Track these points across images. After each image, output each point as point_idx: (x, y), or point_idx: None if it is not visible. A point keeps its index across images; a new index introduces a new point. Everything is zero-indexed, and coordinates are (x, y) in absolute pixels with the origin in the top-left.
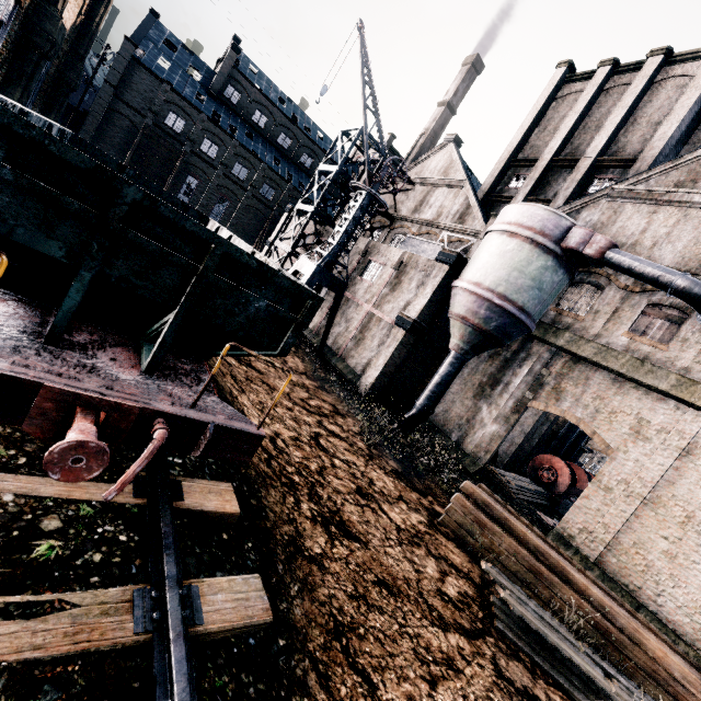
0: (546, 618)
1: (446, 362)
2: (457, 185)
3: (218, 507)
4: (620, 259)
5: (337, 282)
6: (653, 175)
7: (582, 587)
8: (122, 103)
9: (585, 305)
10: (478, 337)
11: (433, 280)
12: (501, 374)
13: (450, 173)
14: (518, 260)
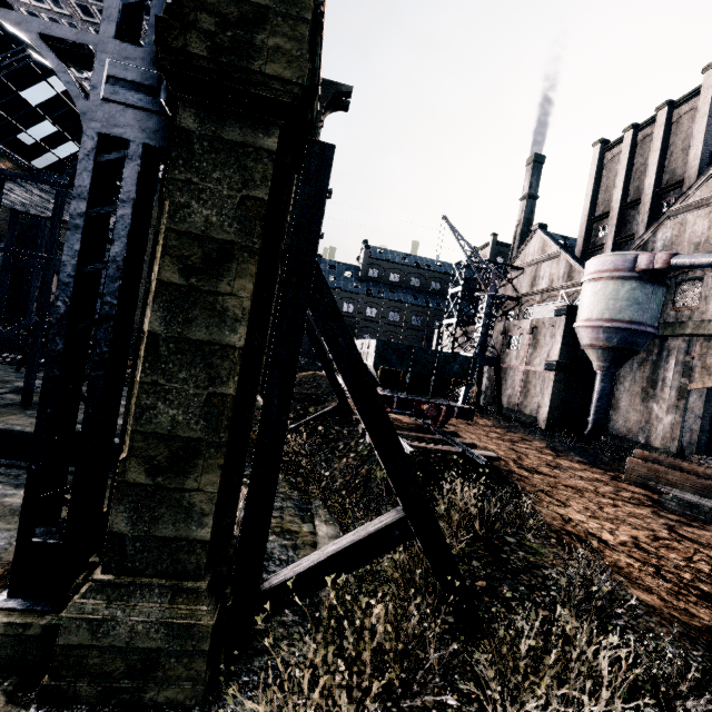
0: (707, 500)
1: (596, 381)
2: (555, 256)
3: (468, 442)
4: (681, 261)
5: (492, 359)
6: (695, 189)
7: None
8: None
9: (694, 296)
10: (609, 354)
11: (558, 330)
12: (655, 374)
13: (546, 250)
14: (608, 293)
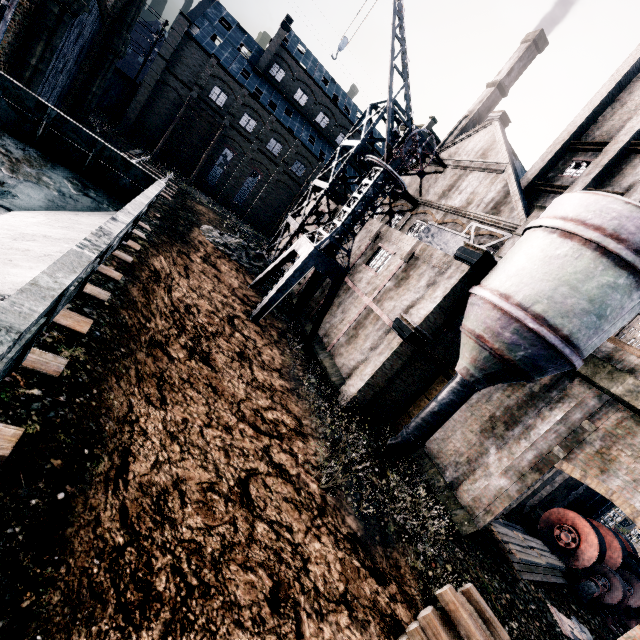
0: None
1: (448, 386)
2: (496, 169)
3: None
4: None
5: (336, 268)
6: None
7: None
8: (172, 76)
9: None
10: (496, 366)
11: (446, 282)
12: (521, 411)
13: (490, 155)
14: (572, 270)
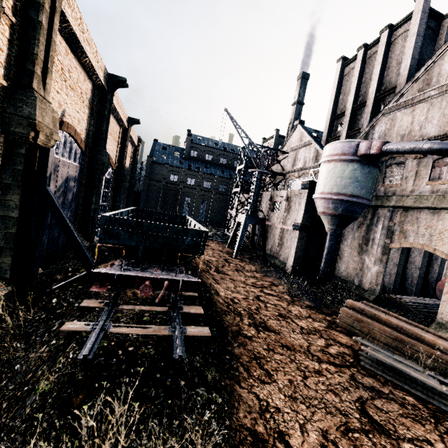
0: (397, 358)
1: (327, 239)
2: (308, 144)
3: (195, 312)
4: (390, 148)
5: (259, 219)
6: (404, 92)
7: (431, 342)
8: (152, 181)
9: (398, 176)
10: (336, 220)
11: (303, 200)
12: (368, 235)
13: (303, 139)
14: (337, 172)
